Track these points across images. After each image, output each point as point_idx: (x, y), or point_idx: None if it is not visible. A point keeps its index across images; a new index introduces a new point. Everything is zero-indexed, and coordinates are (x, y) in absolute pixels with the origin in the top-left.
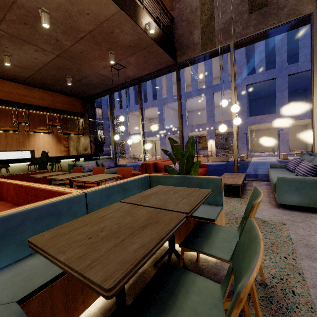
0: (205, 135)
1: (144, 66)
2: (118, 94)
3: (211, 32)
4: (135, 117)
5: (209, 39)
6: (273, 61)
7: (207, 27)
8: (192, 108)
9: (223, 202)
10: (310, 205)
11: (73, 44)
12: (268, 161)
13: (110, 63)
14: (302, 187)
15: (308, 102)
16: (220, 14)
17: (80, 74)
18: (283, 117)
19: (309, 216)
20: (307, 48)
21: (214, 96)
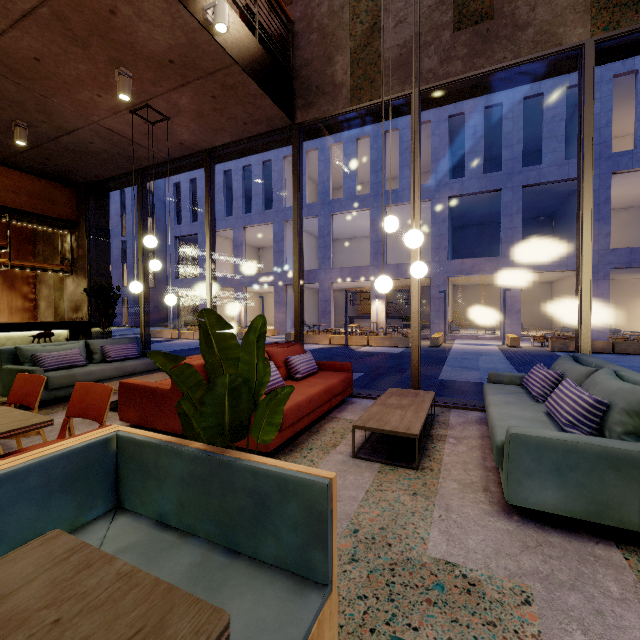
0: (368, 290)
1: (218, 121)
2: (190, 190)
3: (372, 63)
4: (225, 241)
5: (368, 79)
6: (497, 158)
7: (364, 51)
8: (344, 234)
9: (331, 569)
10: (590, 517)
11: (6, 31)
12: (484, 349)
13: (128, 102)
14: (571, 467)
15: (556, 240)
16: (392, 25)
17: (53, 121)
18: (513, 265)
19: (588, 554)
20: (557, 140)
21: (387, 213)
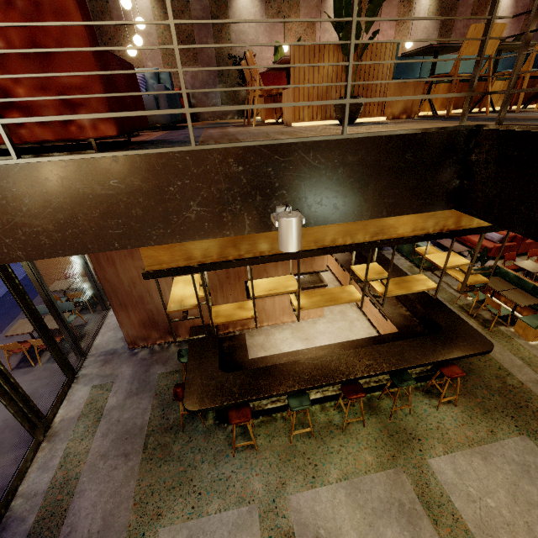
0: None
1: None
2: None
3: None
4: None
5: None
6: None
7: None
8: None
9: None
10: None
11: None
12: None
13: None
14: None
15: None
16: None
17: None
18: None
19: None
20: None
21: None
